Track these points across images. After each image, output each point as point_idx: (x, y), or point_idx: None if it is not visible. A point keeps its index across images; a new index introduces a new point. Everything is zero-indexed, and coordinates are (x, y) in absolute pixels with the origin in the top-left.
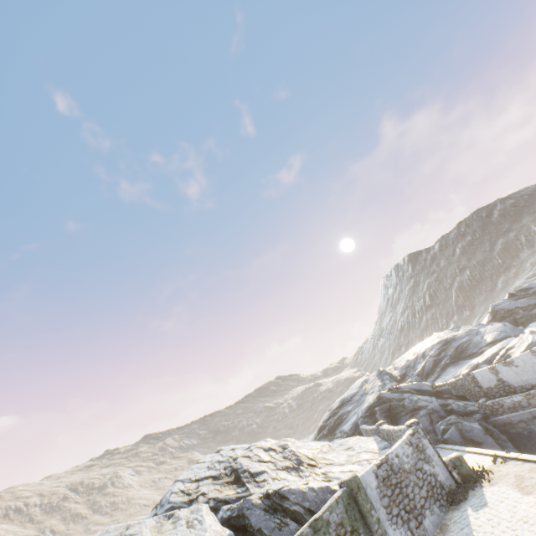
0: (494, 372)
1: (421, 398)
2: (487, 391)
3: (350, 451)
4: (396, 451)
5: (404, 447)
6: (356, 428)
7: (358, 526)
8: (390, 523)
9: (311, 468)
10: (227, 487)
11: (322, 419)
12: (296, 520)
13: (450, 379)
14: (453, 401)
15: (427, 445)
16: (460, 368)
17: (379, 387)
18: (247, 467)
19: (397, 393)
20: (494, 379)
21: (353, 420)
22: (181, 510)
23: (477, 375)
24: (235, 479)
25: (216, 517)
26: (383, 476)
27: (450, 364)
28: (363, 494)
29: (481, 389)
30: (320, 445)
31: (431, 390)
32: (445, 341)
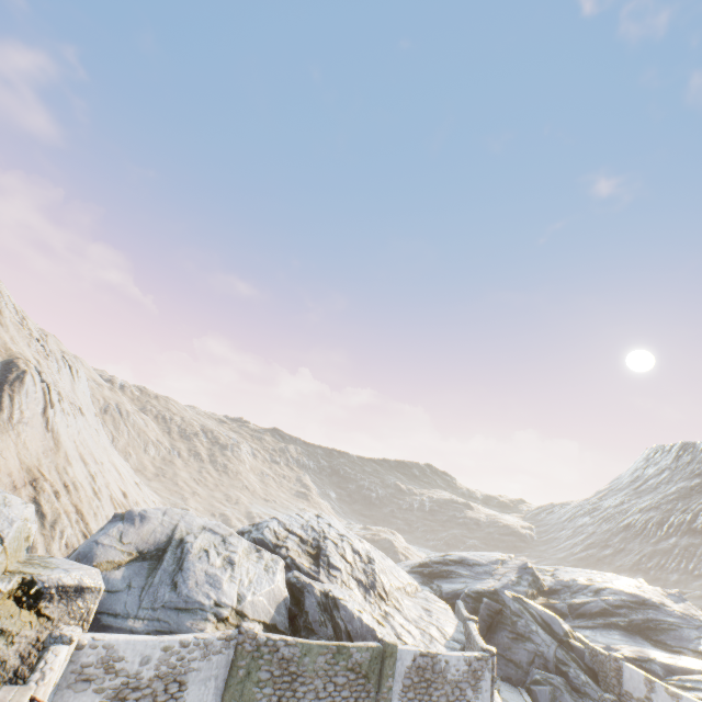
0: (649, 686)
1: (541, 633)
2: (624, 694)
3: (425, 614)
4: (449, 658)
5: (460, 661)
6: (453, 597)
7: (371, 676)
8: (400, 698)
9: (379, 599)
10: (306, 557)
11: (432, 557)
12: (335, 629)
13: (601, 644)
14: (576, 667)
15: (487, 678)
16: (625, 644)
17: (509, 581)
18: (329, 554)
19: (519, 605)
20: (642, 692)
21: (457, 586)
22: (266, 552)
23: (626, 671)
24: (316, 555)
25: (286, 573)
26: (420, 664)
27: (621, 628)
28: (391, 661)
29: (619, 687)
30: (407, 582)
31: (560, 636)
32: (642, 600)
